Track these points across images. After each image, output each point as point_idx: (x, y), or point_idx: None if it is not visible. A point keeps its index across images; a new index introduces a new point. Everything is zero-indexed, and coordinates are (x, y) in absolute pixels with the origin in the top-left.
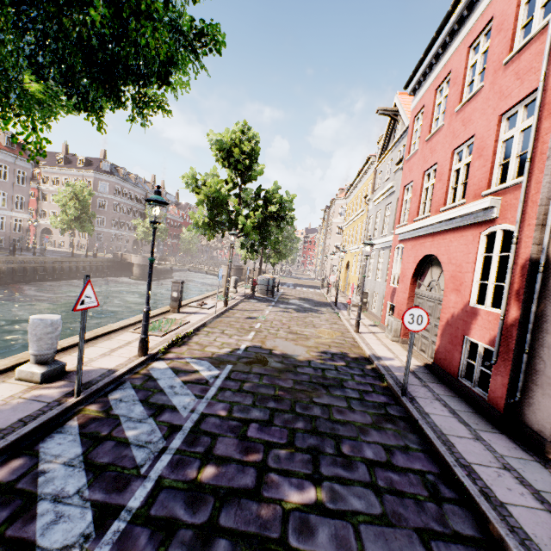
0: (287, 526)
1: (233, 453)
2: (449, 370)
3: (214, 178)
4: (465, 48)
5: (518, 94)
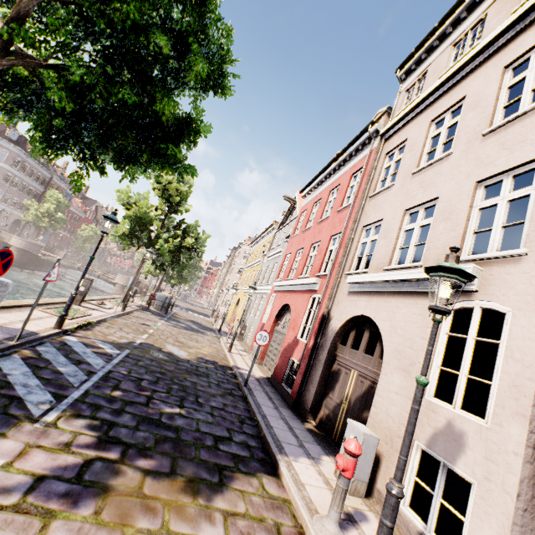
0: (162, 416)
1: (133, 389)
2: (279, 379)
3: (145, 200)
4: (329, 190)
5: (338, 229)
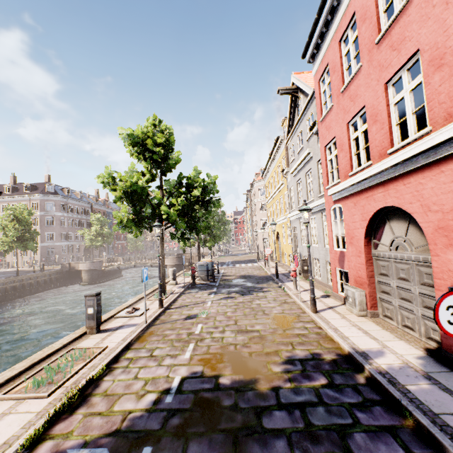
0: None
1: None
2: None
3: (133, 174)
4: None
5: None
